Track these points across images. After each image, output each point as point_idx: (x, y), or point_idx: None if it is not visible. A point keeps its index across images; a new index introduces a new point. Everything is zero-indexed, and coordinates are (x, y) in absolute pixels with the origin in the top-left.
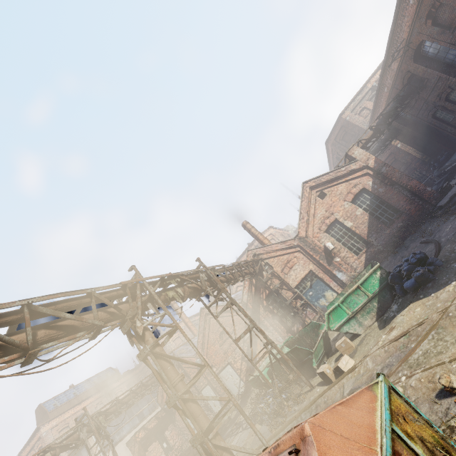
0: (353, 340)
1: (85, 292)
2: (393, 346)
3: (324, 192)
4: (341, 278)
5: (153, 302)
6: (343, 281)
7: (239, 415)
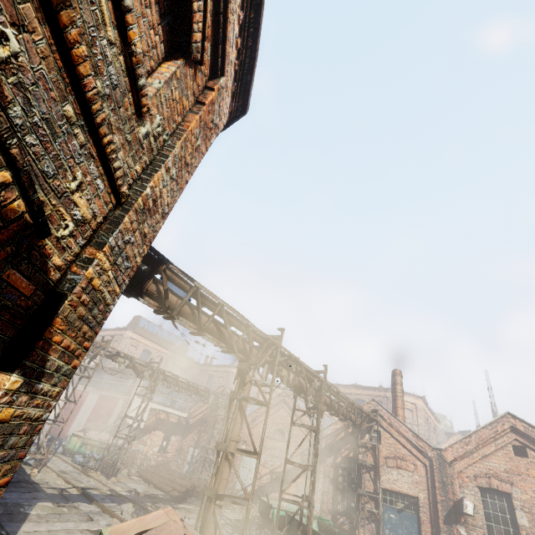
0: None
1: (247, 323)
2: None
3: (527, 451)
4: None
5: (270, 366)
6: None
7: (225, 507)
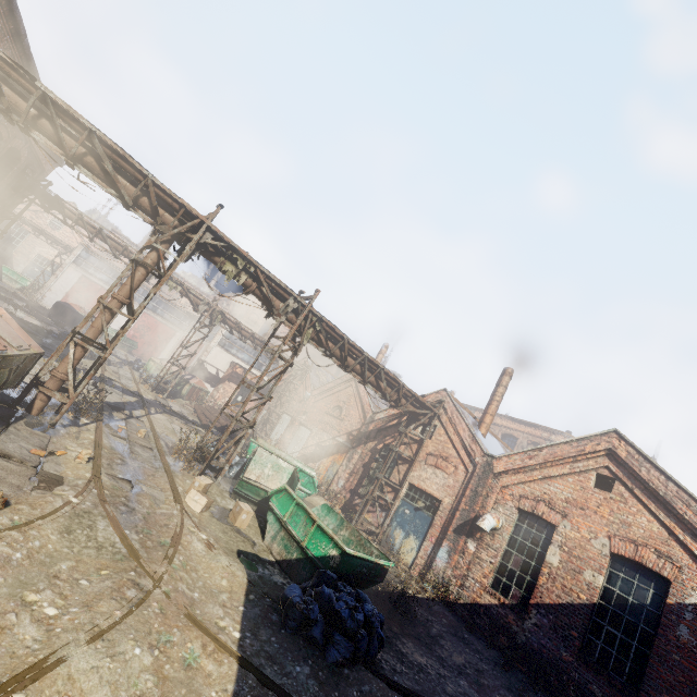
0: (262, 534)
1: (141, 169)
2: (166, 532)
3: (615, 485)
4: (437, 558)
5: (199, 249)
6: (435, 563)
7: None
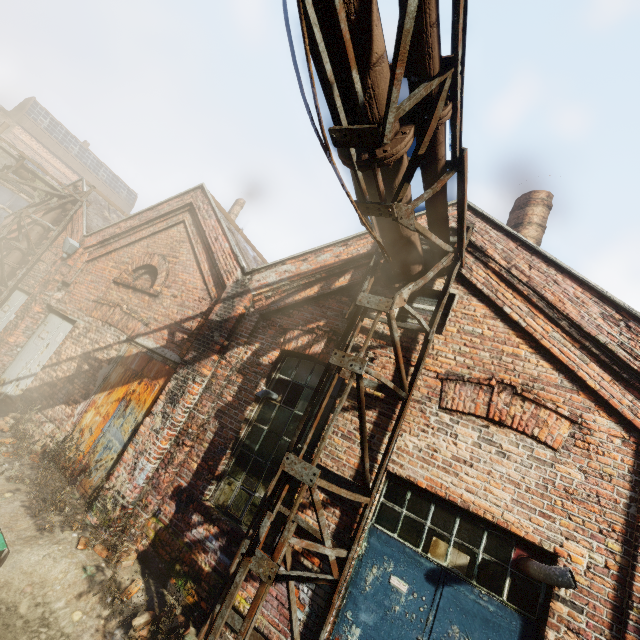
0: None
1: None
2: None
3: None
4: None
5: None
6: None
7: None
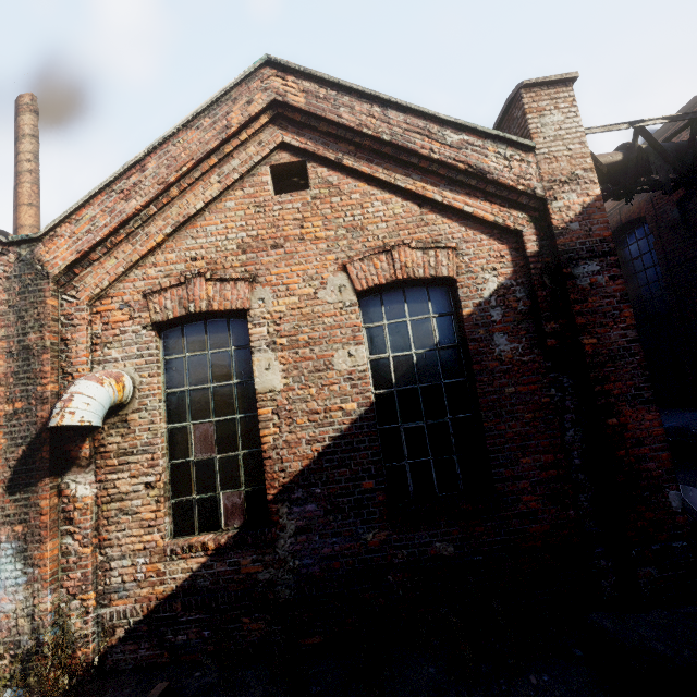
0: None
1: None
2: None
3: (310, 170)
4: None
5: None
6: None
7: None
